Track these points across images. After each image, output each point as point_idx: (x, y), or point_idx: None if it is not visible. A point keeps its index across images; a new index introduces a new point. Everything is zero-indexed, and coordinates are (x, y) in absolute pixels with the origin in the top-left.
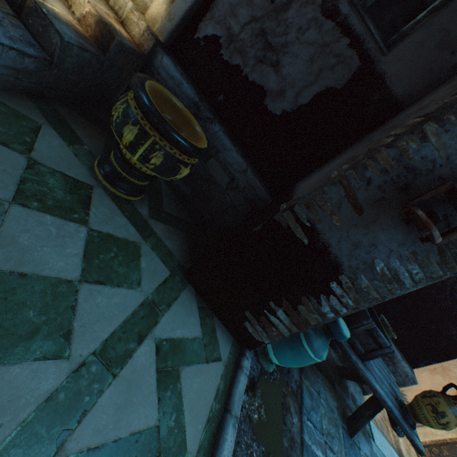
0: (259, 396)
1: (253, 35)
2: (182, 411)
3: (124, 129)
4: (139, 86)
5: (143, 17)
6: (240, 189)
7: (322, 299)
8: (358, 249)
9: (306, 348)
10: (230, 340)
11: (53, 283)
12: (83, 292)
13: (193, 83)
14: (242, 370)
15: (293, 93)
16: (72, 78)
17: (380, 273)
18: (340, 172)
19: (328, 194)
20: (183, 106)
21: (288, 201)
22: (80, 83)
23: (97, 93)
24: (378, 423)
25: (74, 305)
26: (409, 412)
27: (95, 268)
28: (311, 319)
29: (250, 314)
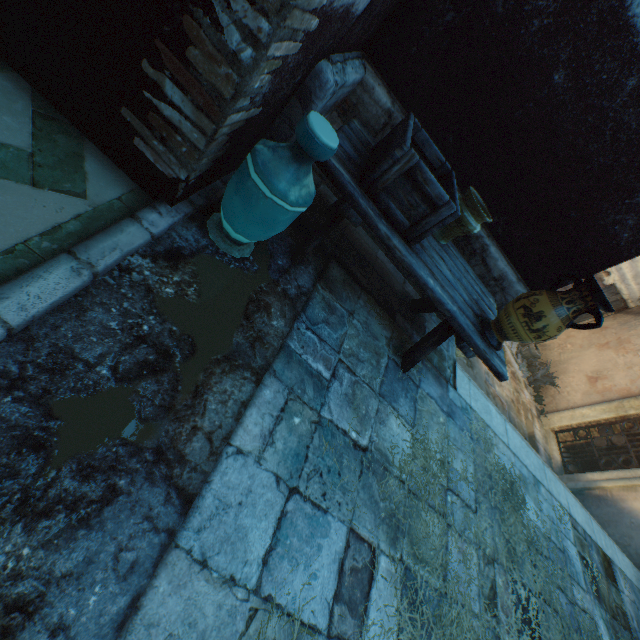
0: (189, 273)
1: None
2: None
3: None
4: None
5: None
6: None
7: (217, 9)
8: None
9: (255, 180)
10: (128, 187)
11: None
12: None
13: None
14: (137, 222)
15: None
16: None
17: None
18: None
19: None
20: None
21: None
22: None
23: None
24: (505, 404)
25: None
26: (492, 328)
27: None
28: (222, 84)
29: (131, 115)
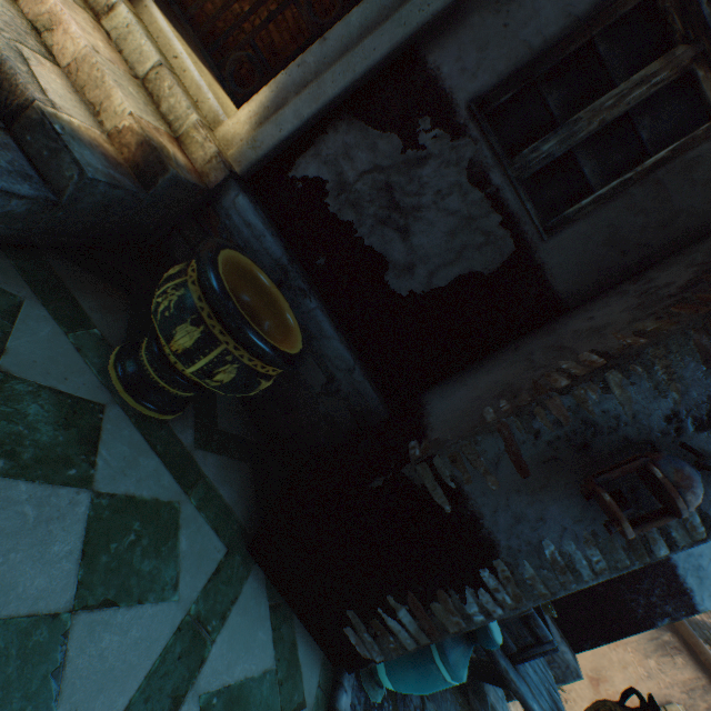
0: None
1: (375, 187)
2: None
3: (177, 329)
4: (210, 267)
5: (212, 136)
6: (343, 395)
7: (468, 593)
8: (520, 524)
9: (439, 664)
10: (319, 660)
11: (22, 630)
12: (77, 633)
13: (281, 234)
14: None
15: (425, 270)
16: (86, 220)
17: (550, 558)
18: (500, 416)
19: (483, 445)
20: (267, 279)
21: (422, 440)
22: (98, 225)
23: (122, 236)
24: None
25: (59, 668)
26: None
27: (101, 575)
28: (450, 623)
29: (354, 614)
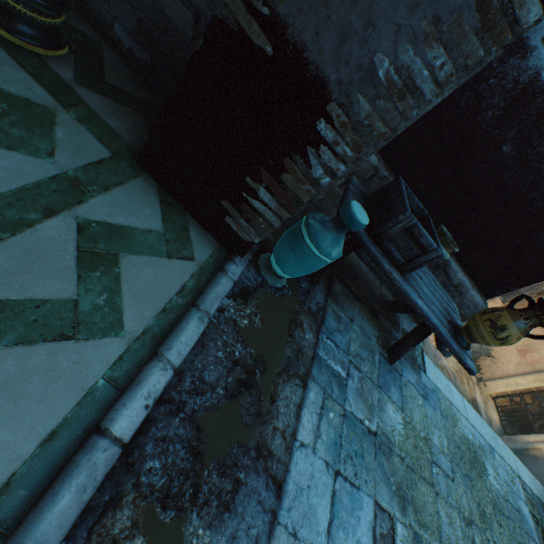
0: (254, 306)
1: None
2: (119, 295)
3: None
4: None
5: None
6: None
7: (310, 156)
8: (347, 42)
9: (309, 244)
10: (214, 245)
11: None
12: None
13: None
14: (225, 274)
15: None
16: None
17: (385, 82)
18: None
19: None
20: None
21: None
22: None
23: None
24: (450, 374)
25: None
26: (463, 333)
27: None
28: (302, 194)
29: (228, 204)
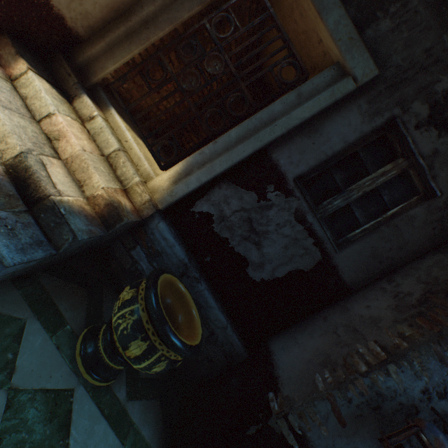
0: None
1: (241, 219)
2: None
3: (131, 342)
4: (155, 302)
5: (146, 188)
6: (219, 343)
7: None
8: None
9: None
10: None
11: None
12: None
13: (183, 241)
14: None
15: (270, 267)
16: (69, 253)
17: None
18: (327, 387)
19: (318, 407)
20: (179, 282)
21: (277, 393)
22: (74, 252)
23: (86, 250)
24: None
25: None
26: None
27: None
28: None
29: None
